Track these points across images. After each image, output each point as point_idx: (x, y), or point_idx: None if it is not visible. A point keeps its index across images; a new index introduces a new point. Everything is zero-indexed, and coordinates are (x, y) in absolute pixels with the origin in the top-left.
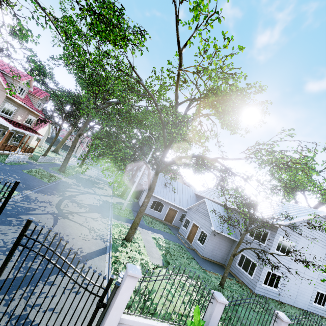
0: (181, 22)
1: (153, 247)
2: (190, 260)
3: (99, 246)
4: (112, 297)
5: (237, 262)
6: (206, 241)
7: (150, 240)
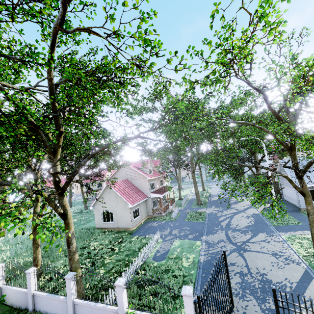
0: (273, 102)
1: None
2: None
3: (298, 271)
4: None
5: None
6: None
7: None
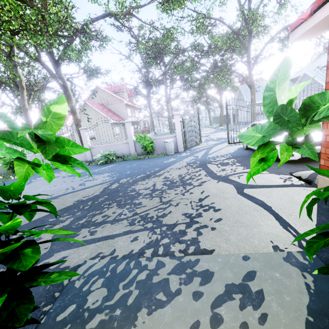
0: None
1: None
2: None
3: None
4: None
5: None
6: None
7: None
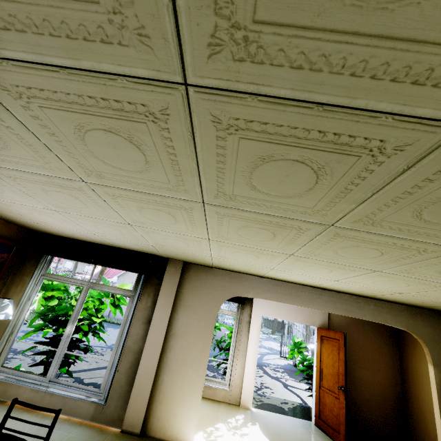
0: None
1: None
2: None
3: None
4: None
5: None
6: None
7: None
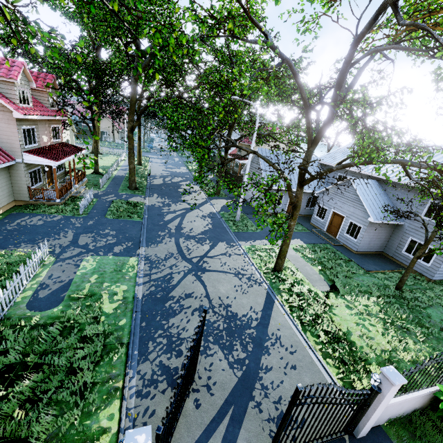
0: None
1: (305, 265)
2: (349, 264)
3: (261, 294)
4: (374, 399)
5: (403, 249)
6: (360, 234)
7: (295, 256)
